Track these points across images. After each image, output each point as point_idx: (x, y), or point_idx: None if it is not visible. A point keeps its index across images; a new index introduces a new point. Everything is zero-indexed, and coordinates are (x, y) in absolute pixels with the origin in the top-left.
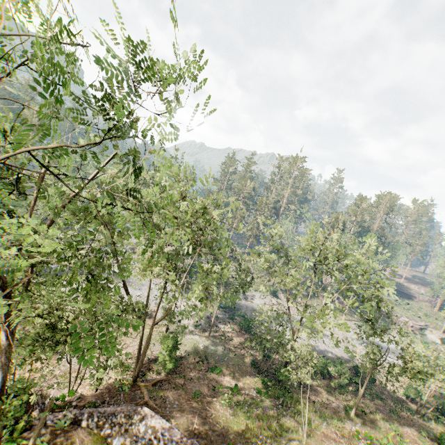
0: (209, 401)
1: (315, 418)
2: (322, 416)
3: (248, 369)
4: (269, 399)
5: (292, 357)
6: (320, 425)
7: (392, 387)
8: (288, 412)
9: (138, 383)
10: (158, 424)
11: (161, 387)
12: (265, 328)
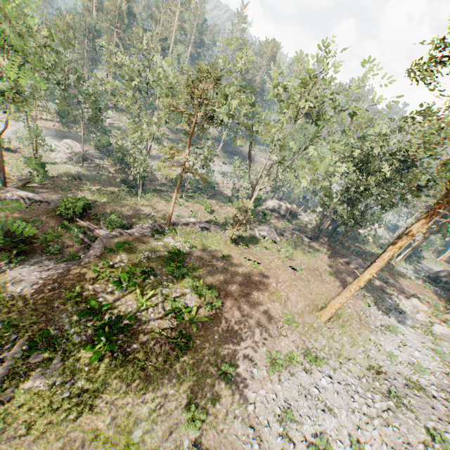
0: (74, 192)
1: (155, 198)
2: (162, 198)
3: (117, 184)
4: (126, 193)
5: (132, 160)
6: (157, 200)
7: (228, 193)
8: (136, 196)
9: (9, 186)
10: (24, 194)
11: (32, 188)
12: (124, 151)
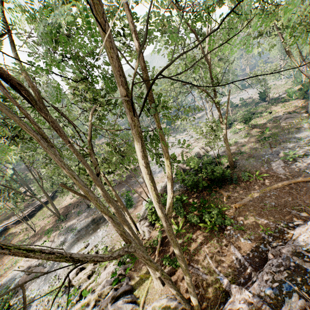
0: None
1: None
2: None
3: None
4: None
5: None
6: None
7: None
8: None
9: None
10: None
11: None
12: None
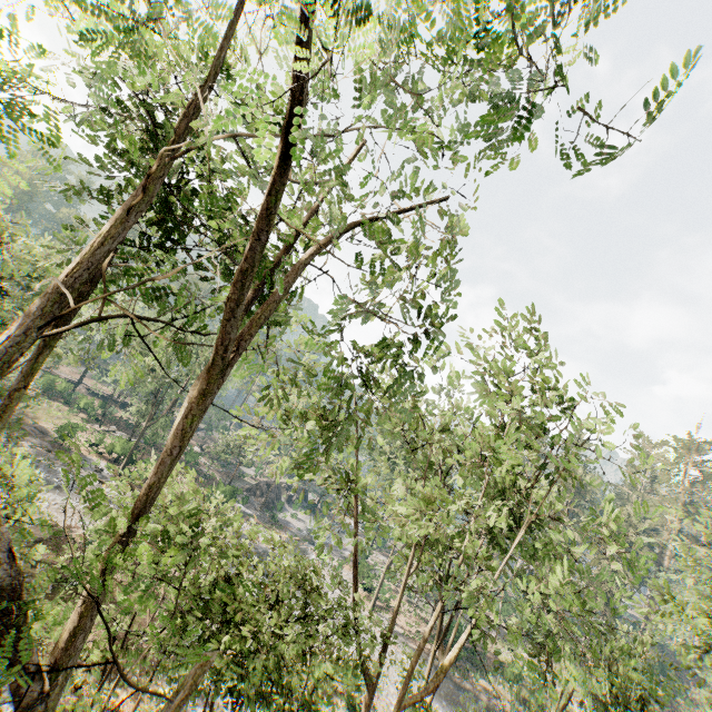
0: None
1: None
2: None
3: None
4: None
5: None
6: None
7: None
8: None
9: None
10: None
11: None
12: None
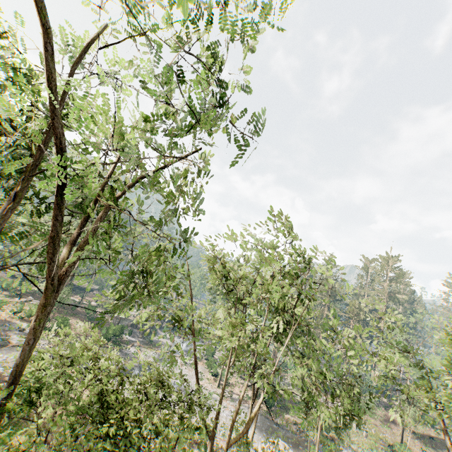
0: None
1: None
2: None
3: None
4: None
5: None
6: None
7: None
8: None
9: None
10: None
11: None
12: None
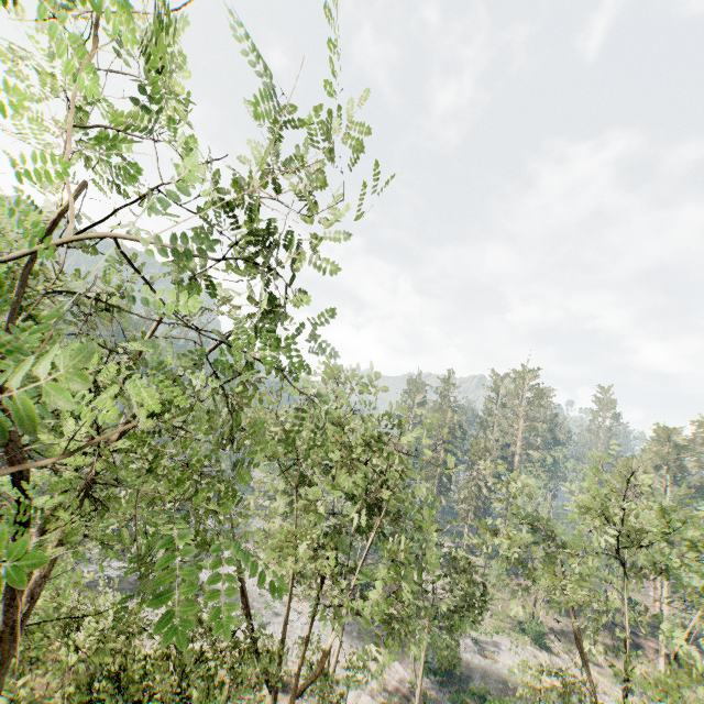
0: None
1: None
2: None
3: None
4: None
5: None
6: None
7: None
8: None
9: None
10: None
11: None
12: None
